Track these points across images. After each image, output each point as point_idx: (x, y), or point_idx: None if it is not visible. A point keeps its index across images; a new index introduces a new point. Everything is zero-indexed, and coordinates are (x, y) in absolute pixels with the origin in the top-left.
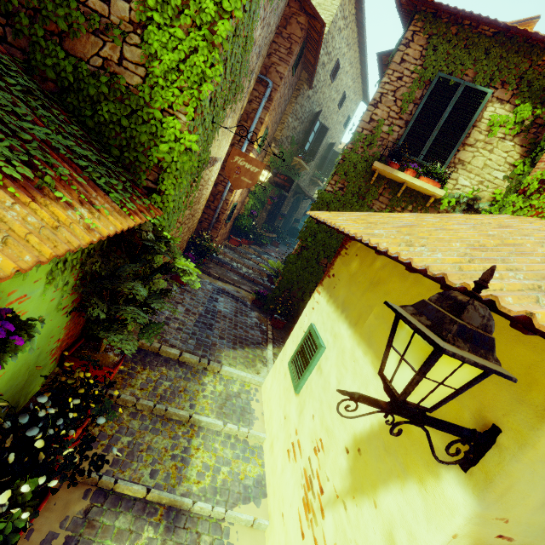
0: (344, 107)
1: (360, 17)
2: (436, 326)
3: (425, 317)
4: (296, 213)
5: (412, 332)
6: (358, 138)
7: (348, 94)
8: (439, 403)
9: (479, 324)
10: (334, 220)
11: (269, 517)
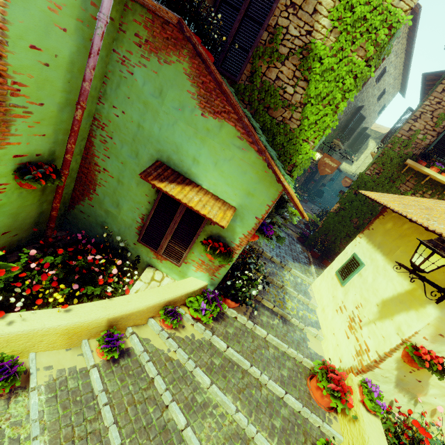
0: (381, 99)
1: (412, 34)
2: (434, 246)
3: (431, 243)
4: (324, 179)
5: (425, 247)
6: (397, 141)
7: (388, 89)
8: (431, 270)
9: None
10: (381, 200)
11: (323, 336)
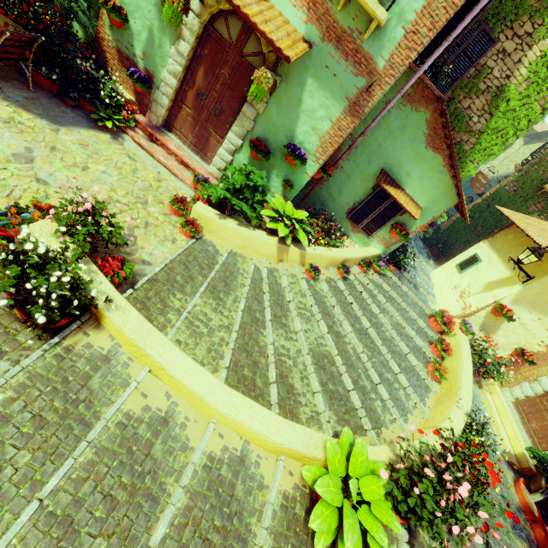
0: None
1: None
2: (534, 250)
3: (533, 249)
4: None
5: (529, 251)
6: (544, 164)
7: None
8: (527, 263)
9: (542, 252)
10: (511, 217)
11: (438, 302)
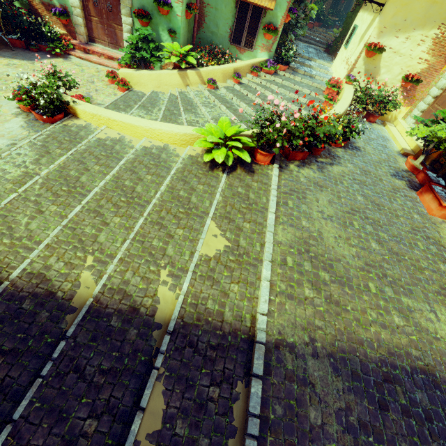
0: None
1: None
2: None
3: None
4: None
5: None
6: None
7: None
8: None
9: None
10: None
11: None
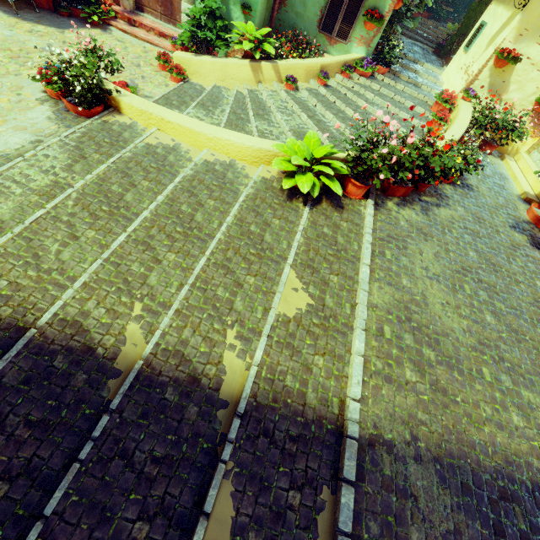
0: None
1: None
2: None
3: None
4: None
5: None
6: None
7: None
8: None
9: None
10: None
11: None
